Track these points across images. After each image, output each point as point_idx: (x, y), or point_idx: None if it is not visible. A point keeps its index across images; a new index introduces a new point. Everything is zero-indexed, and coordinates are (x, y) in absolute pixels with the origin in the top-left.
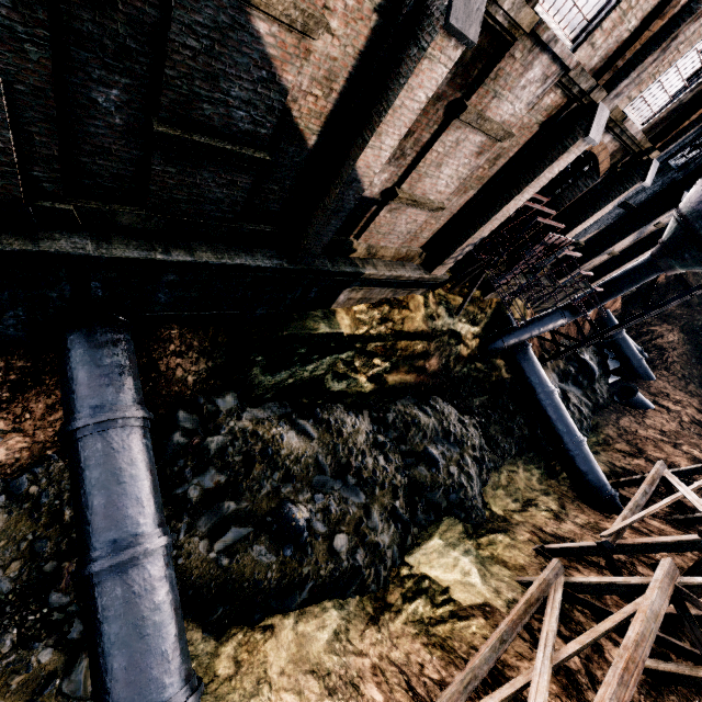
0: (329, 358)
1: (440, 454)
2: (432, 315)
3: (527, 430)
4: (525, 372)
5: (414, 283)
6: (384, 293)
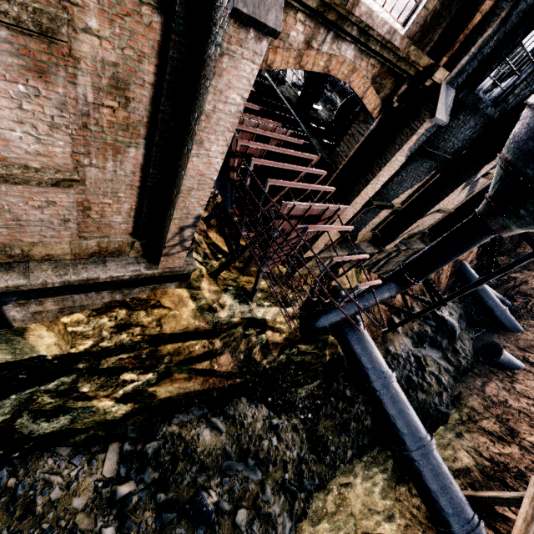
0: (17, 395)
1: (224, 493)
2: (212, 306)
3: (369, 419)
4: (355, 354)
5: (142, 280)
6: (102, 296)
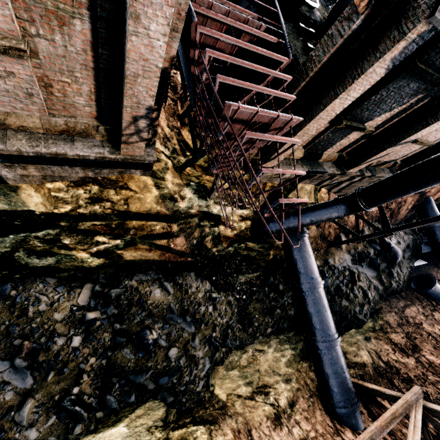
0: (14, 236)
1: (163, 335)
2: (173, 196)
3: (293, 310)
4: (293, 259)
5: (108, 163)
6: (77, 171)
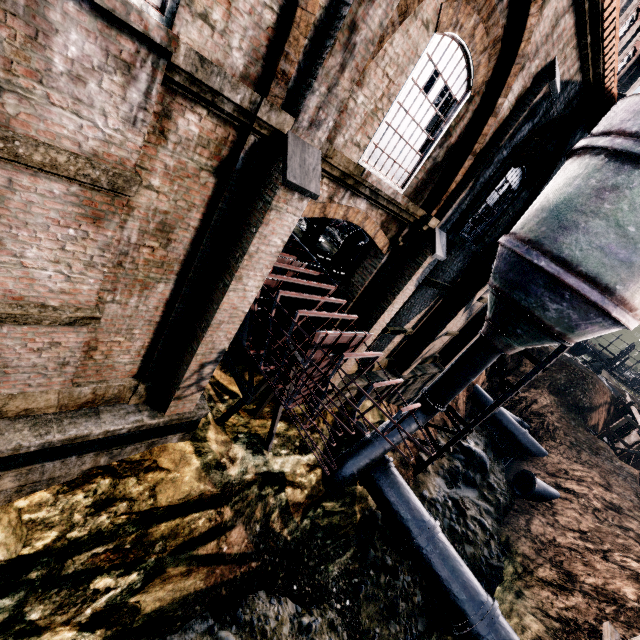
0: None
1: None
2: (220, 462)
3: (418, 593)
4: (391, 504)
5: (141, 433)
6: (83, 461)
